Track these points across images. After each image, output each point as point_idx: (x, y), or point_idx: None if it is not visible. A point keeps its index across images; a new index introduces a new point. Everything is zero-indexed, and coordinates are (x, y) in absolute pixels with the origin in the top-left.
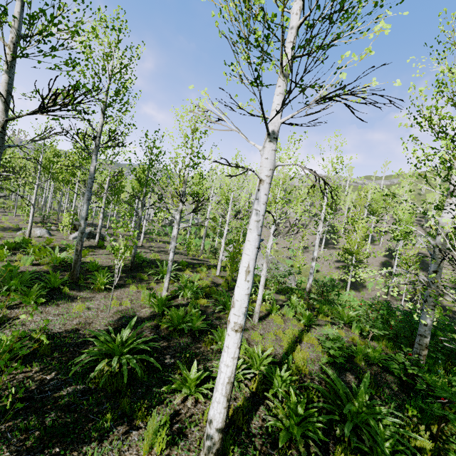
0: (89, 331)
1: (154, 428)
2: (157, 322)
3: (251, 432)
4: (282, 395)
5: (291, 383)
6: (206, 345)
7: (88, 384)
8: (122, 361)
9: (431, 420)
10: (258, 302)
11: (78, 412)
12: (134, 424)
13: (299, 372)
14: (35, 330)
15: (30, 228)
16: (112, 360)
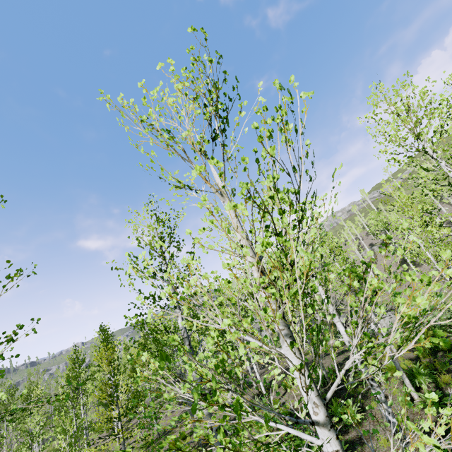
0: None
1: None
2: None
3: None
4: None
5: None
6: None
7: None
8: None
9: None
10: None
11: None
12: None
13: None
14: None
15: None
16: None
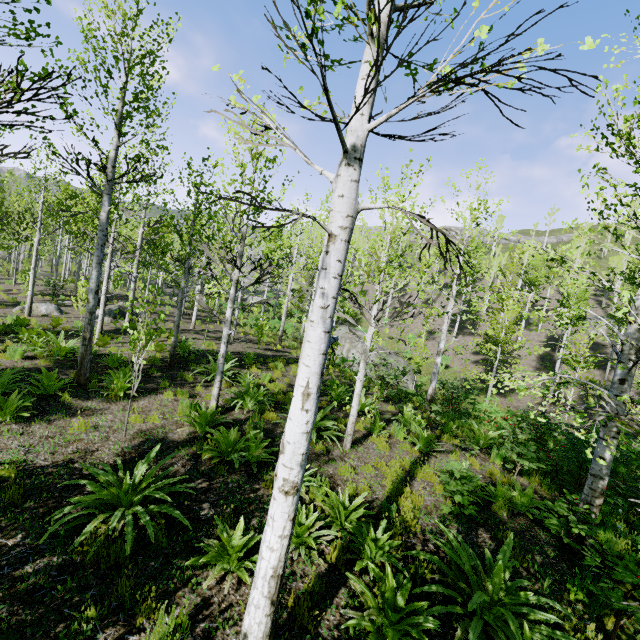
0: (90, 464)
1: (159, 637)
2: (197, 449)
3: (322, 636)
4: (374, 574)
5: (391, 550)
6: (267, 486)
7: (72, 553)
8: (126, 519)
9: (604, 609)
10: (352, 419)
11: (46, 604)
12: (134, 623)
13: (406, 529)
14: (6, 464)
15: (31, 303)
16: (113, 515)
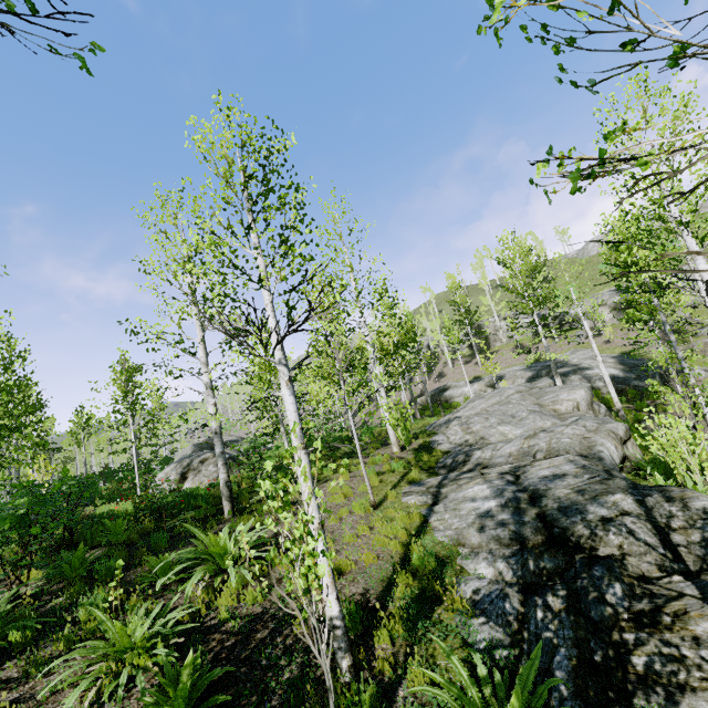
0: None
1: None
2: None
3: None
4: None
5: None
6: None
7: None
8: None
9: None
10: None
11: None
12: None
13: None
14: None
15: None
16: None
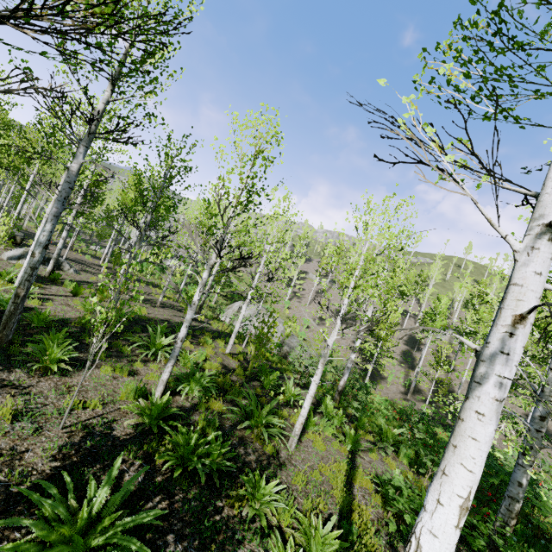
0: (19, 475)
1: None
2: (147, 448)
3: None
4: None
5: None
6: (231, 503)
7: None
8: None
9: None
10: (302, 420)
11: None
12: None
13: None
14: None
15: None
16: None
